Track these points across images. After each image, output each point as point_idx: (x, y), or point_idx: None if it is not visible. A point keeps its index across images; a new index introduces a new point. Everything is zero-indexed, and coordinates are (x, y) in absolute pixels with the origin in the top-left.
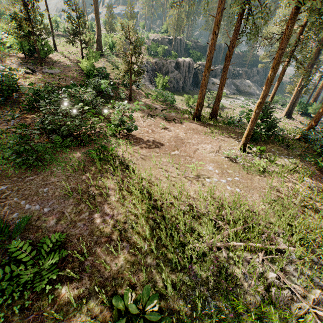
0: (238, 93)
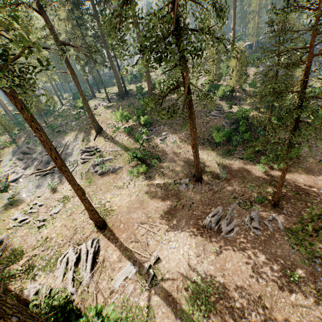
0: None
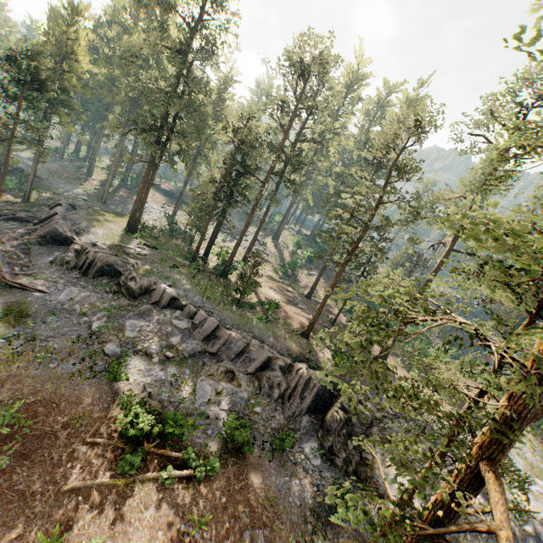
0: None
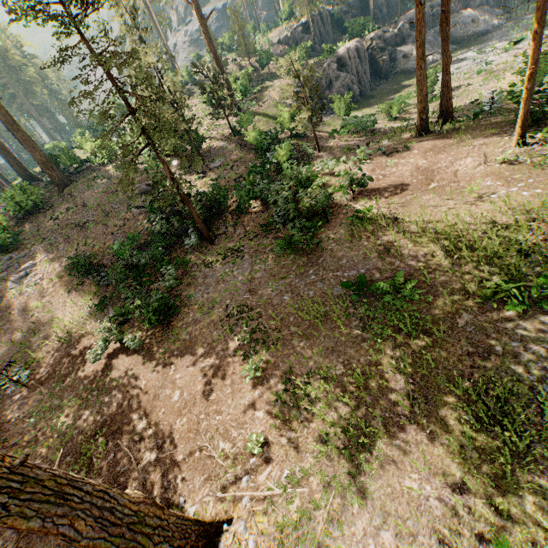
0: (456, 45)
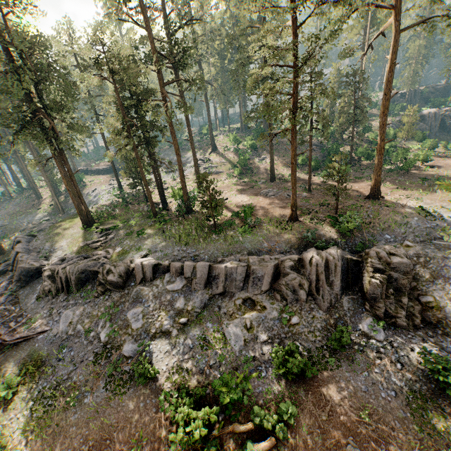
0: None
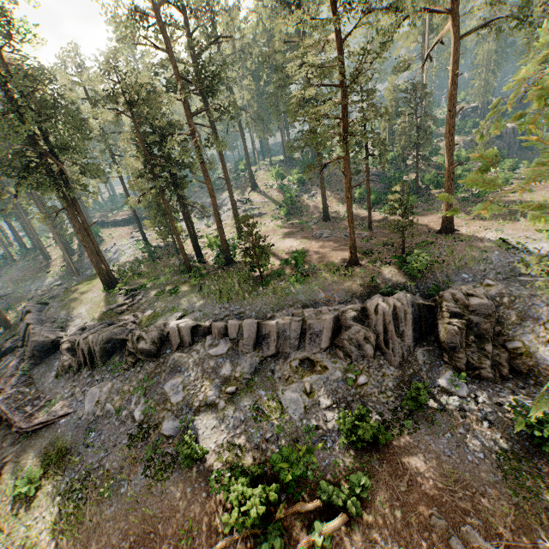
0: None
